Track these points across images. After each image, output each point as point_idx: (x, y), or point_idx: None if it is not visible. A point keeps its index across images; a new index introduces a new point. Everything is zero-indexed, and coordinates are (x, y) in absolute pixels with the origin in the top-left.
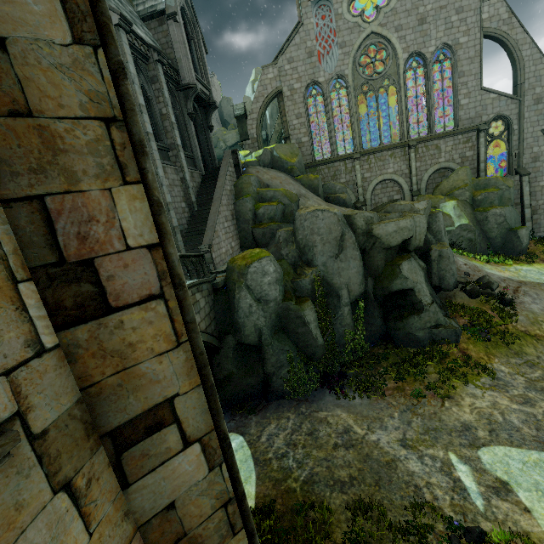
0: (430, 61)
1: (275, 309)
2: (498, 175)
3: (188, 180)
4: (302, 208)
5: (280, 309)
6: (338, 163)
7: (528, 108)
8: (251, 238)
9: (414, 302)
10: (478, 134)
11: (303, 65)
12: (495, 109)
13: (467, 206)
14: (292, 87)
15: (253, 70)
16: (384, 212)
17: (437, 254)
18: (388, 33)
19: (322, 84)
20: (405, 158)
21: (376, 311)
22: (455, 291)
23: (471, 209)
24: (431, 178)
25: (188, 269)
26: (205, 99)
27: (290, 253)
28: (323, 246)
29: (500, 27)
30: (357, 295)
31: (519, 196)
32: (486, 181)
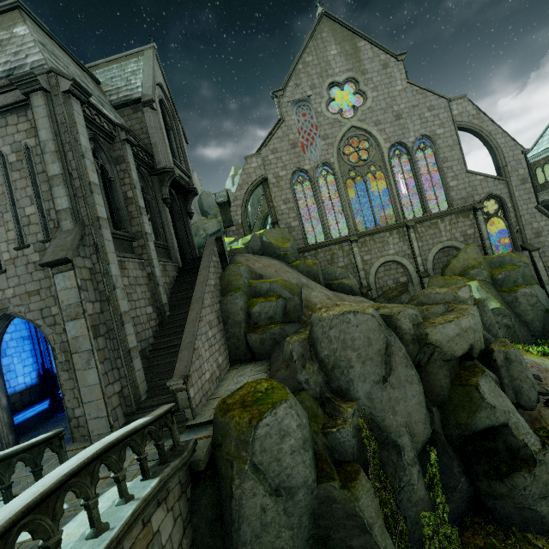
0: (412, 149)
1: (307, 504)
2: (504, 251)
3: (158, 276)
4: (320, 308)
5: (316, 501)
6: (334, 246)
7: (516, 187)
8: (244, 346)
9: (512, 445)
10: (475, 213)
11: (287, 155)
12: (485, 189)
13: (490, 287)
14: (278, 175)
15: (233, 167)
16: (417, 303)
17: (502, 357)
18: (367, 127)
19: (308, 171)
20: (405, 238)
21: (454, 464)
22: (537, 407)
23: (495, 290)
24: (436, 257)
25: (139, 458)
26: (184, 185)
27: (311, 378)
28: (362, 366)
29: (471, 121)
30: (423, 440)
31: (534, 272)
32: (500, 258)
